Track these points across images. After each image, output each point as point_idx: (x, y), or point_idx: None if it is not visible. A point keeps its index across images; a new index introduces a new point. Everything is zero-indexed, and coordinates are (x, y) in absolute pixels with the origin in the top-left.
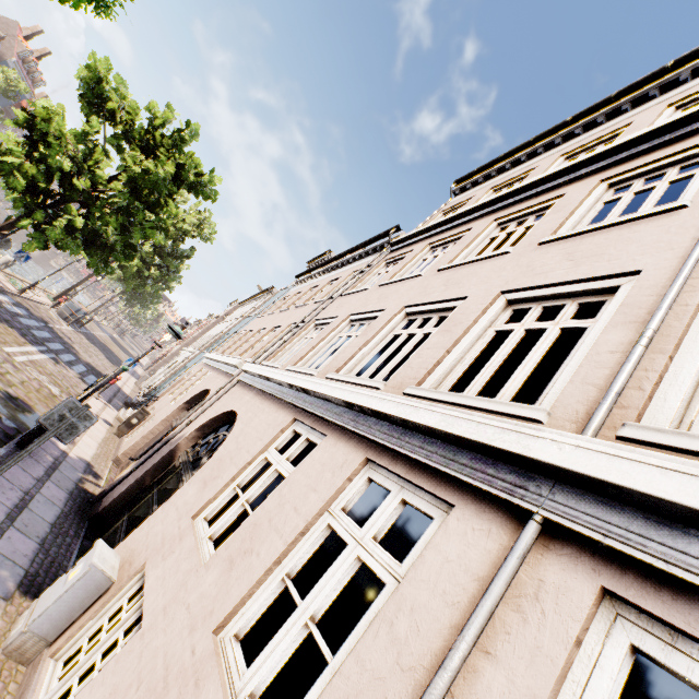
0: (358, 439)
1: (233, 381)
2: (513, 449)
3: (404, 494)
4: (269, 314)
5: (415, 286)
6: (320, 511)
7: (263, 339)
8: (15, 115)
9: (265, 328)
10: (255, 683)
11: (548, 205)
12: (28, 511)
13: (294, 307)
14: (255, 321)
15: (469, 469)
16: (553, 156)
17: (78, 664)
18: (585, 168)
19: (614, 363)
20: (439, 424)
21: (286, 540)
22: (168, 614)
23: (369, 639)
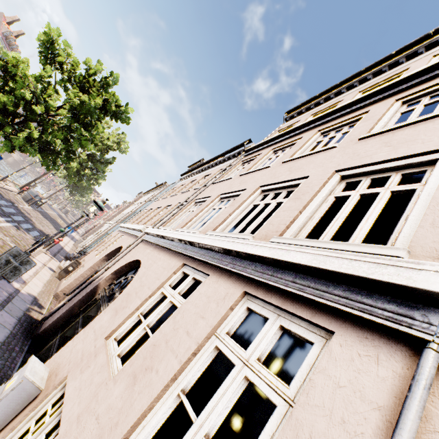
0: (236, 277)
1: (138, 240)
2: (396, 281)
3: (281, 321)
4: (163, 198)
5: (266, 173)
6: (208, 335)
7: (159, 213)
8: None
9: (161, 206)
10: None
11: (358, 119)
12: None
13: (180, 193)
14: (153, 203)
15: (344, 299)
16: (353, 93)
17: None
18: (383, 94)
19: None
20: (311, 262)
21: (181, 359)
22: (81, 423)
23: None
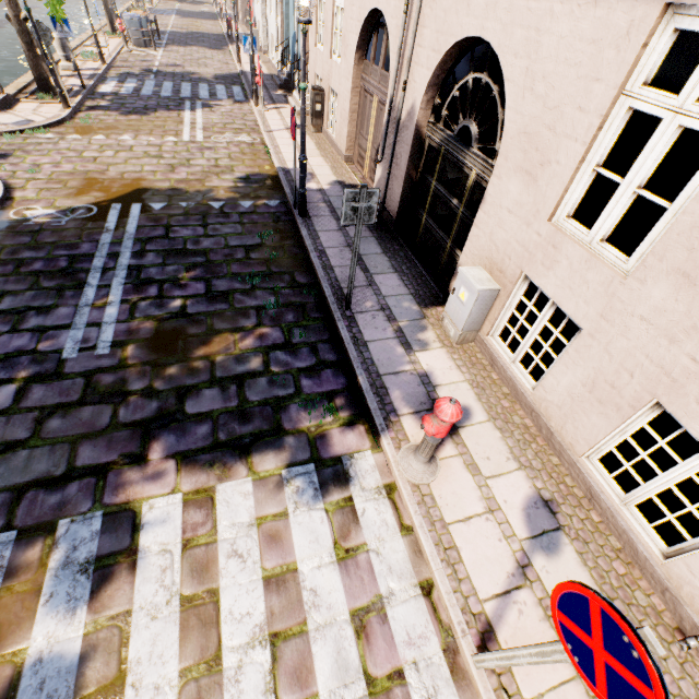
0: None
1: None
2: None
3: None
4: None
5: None
6: None
7: None
8: None
9: None
10: None
11: None
12: (365, 257)
13: None
14: None
15: None
16: None
17: (522, 344)
18: None
19: None
20: None
21: None
22: (614, 323)
23: None
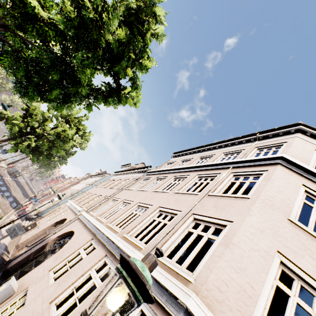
0: (106, 248)
1: (76, 217)
2: (130, 255)
3: (110, 265)
4: (99, 187)
5: (144, 195)
6: (89, 269)
7: (94, 199)
8: (23, 106)
9: (96, 194)
10: (58, 313)
11: (186, 177)
12: None
13: (109, 187)
14: (93, 188)
15: None
16: (198, 156)
17: None
18: (197, 168)
19: (162, 236)
20: (122, 247)
21: (77, 277)
22: (35, 300)
23: (88, 298)
